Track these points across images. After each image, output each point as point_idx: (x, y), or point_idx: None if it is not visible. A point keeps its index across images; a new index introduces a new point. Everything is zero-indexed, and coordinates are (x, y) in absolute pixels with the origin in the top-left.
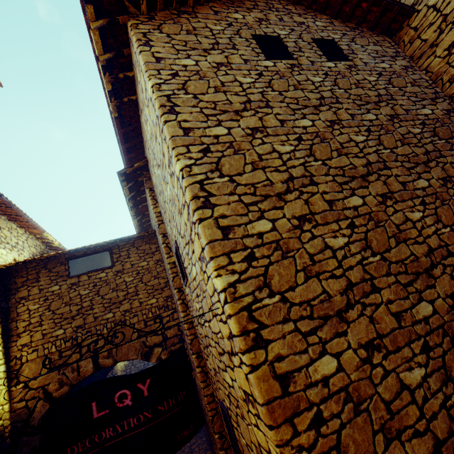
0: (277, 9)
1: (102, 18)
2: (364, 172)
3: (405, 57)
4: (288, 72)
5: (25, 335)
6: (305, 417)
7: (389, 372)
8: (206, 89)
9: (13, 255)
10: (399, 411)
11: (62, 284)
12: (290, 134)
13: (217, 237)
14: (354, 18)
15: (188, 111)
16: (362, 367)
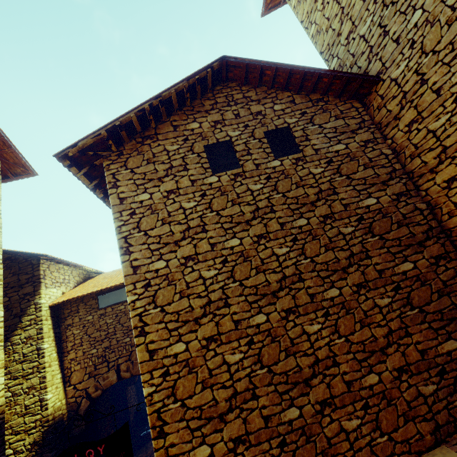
0: (235, 101)
1: (84, 166)
2: (276, 288)
3: (370, 127)
4: (230, 184)
5: (72, 352)
6: None
7: None
8: (155, 223)
9: (62, 289)
10: None
11: (94, 314)
12: (217, 257)
13: (145, 359)
14: (318, 89)
15: (139, 249)
16: (227, 454)
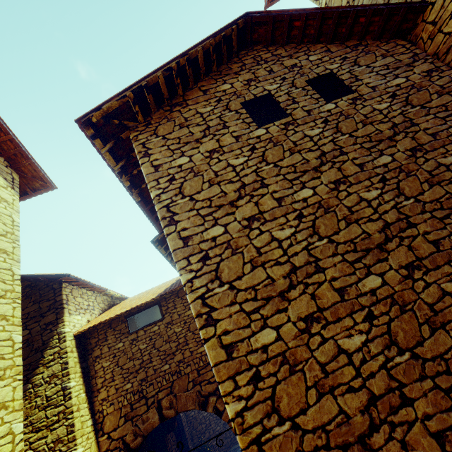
0: (265, 60)
1: (109, 141)
2: (381, 240)
3: (426, 58)
4: (282, 134)
5: (103, 390)
6: None
7: None
8: (200, 186)
9: (87, 317)
10: None
11: (125, 340)
12: (289, 213)
13: (221, 359)
14: (354, 35)
15: (186, 216)
16: None
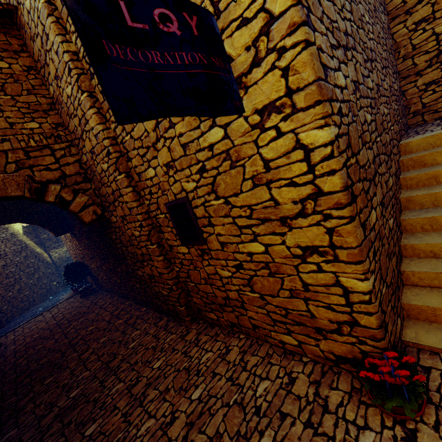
0: None
1: None
2: None
3: None
4: None
5: None
6: (335, 106)
7: (361, 108)
8: None
9: None
10: (364, 132)
11: None
12: None
13: None
14: None
15: None
16: (353, 95)
